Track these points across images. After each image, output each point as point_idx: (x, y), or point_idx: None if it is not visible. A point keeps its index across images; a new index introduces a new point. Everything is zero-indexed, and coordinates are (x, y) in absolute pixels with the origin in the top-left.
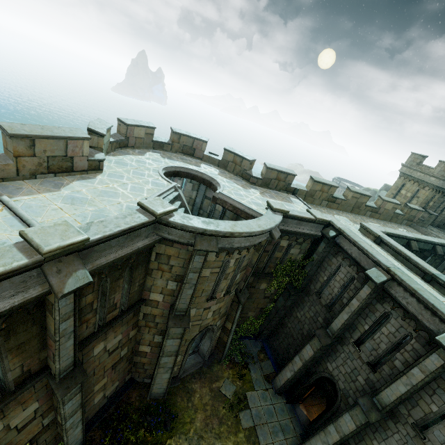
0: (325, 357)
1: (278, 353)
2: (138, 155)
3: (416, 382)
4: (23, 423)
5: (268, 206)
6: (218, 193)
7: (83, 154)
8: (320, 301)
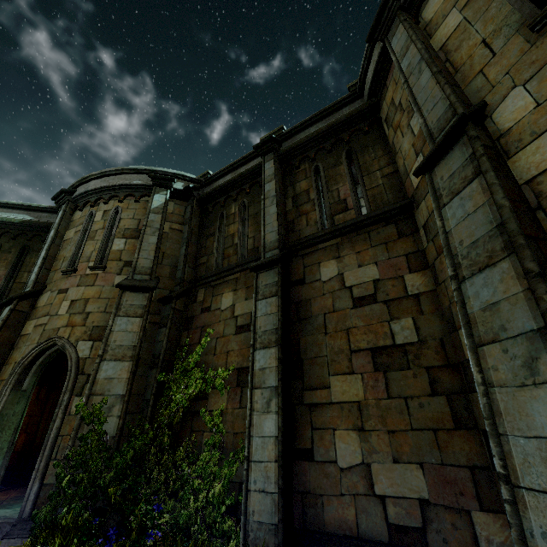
0: None
1: None
2: None
3: None
4: (241, 322)
5: None
6: None
7: None
8: None
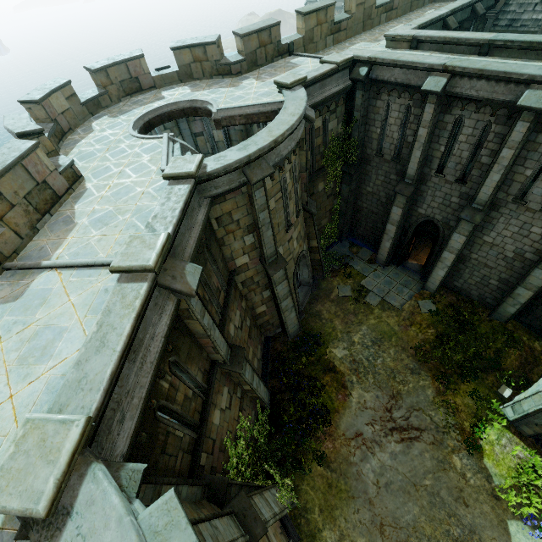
0: (414, 206)
1: (367, 237)
2: (88, 134)
3: (508, 161)
4: (228, 403)
5: (279, 88)
6: (217, 113)
7: (49, 169)
8: (385, 159)
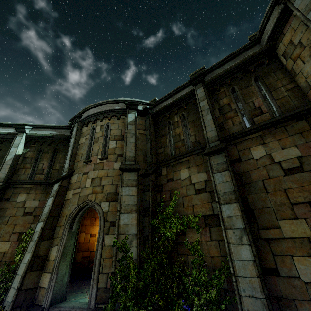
0: None
1: None
2: None
3: None
4: (198, 187)
5: None
6: None
7: None
8: None
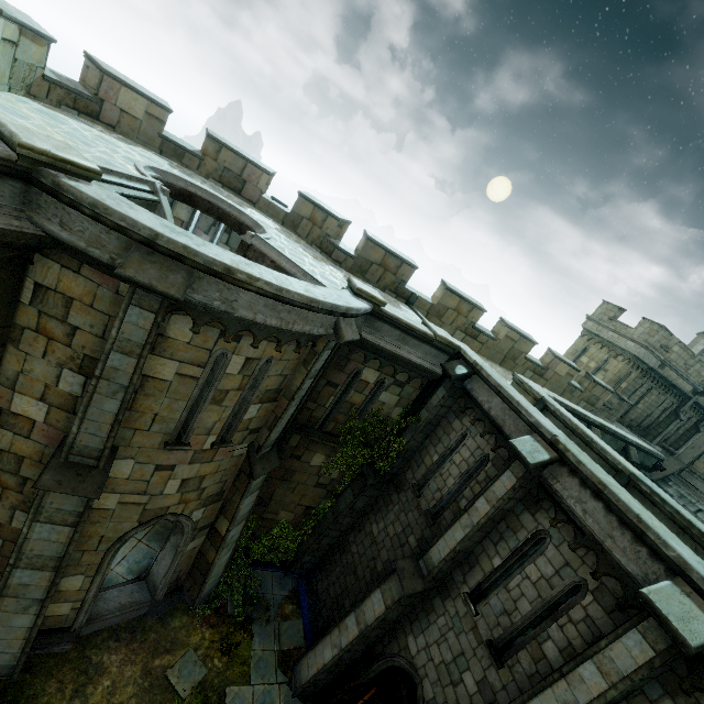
0: (408, 623)
1: (322, 606)
2: (114, 138)
3: (588, 698)
4: None
5: (348, 287)
6: (253, 237)
7: None
8: (419, 503)
